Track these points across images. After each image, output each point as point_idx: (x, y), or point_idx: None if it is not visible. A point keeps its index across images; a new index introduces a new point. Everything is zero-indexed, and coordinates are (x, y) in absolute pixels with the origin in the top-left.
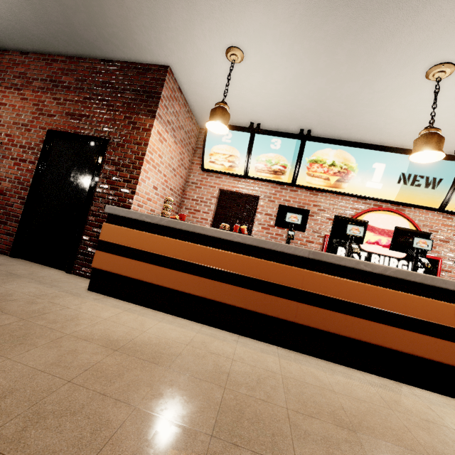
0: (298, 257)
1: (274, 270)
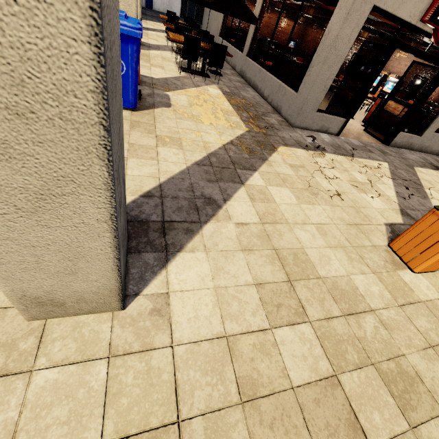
0: None
1: None
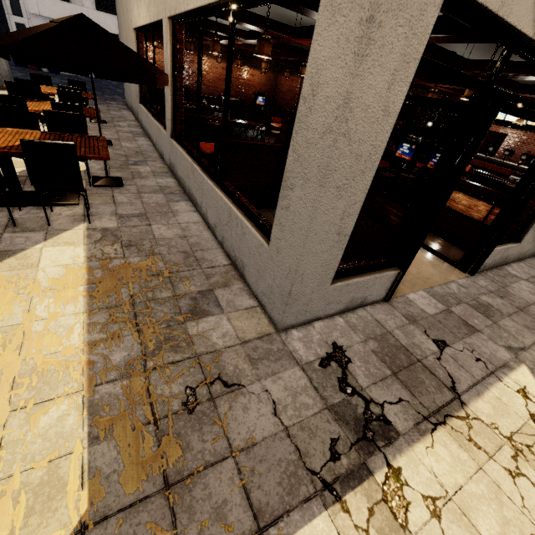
0: (485, 159)
1: (478, 162)
